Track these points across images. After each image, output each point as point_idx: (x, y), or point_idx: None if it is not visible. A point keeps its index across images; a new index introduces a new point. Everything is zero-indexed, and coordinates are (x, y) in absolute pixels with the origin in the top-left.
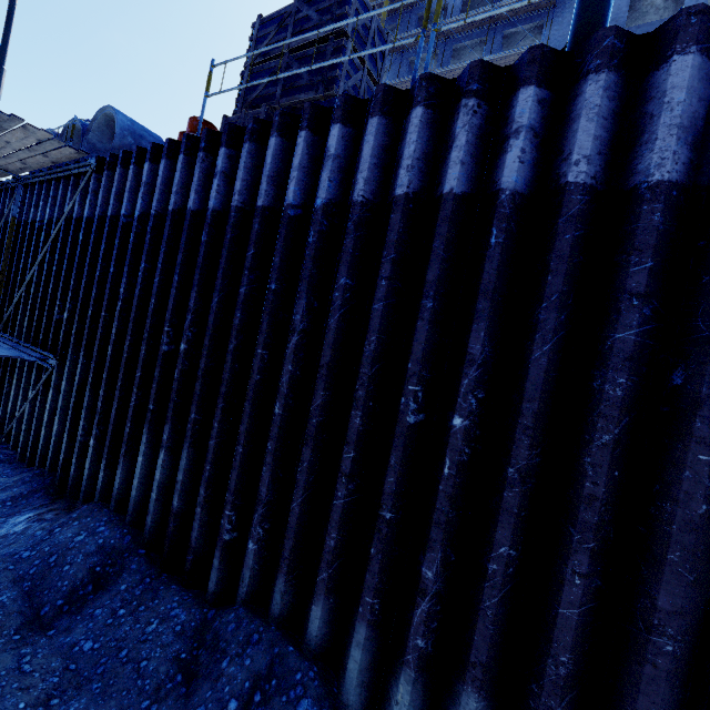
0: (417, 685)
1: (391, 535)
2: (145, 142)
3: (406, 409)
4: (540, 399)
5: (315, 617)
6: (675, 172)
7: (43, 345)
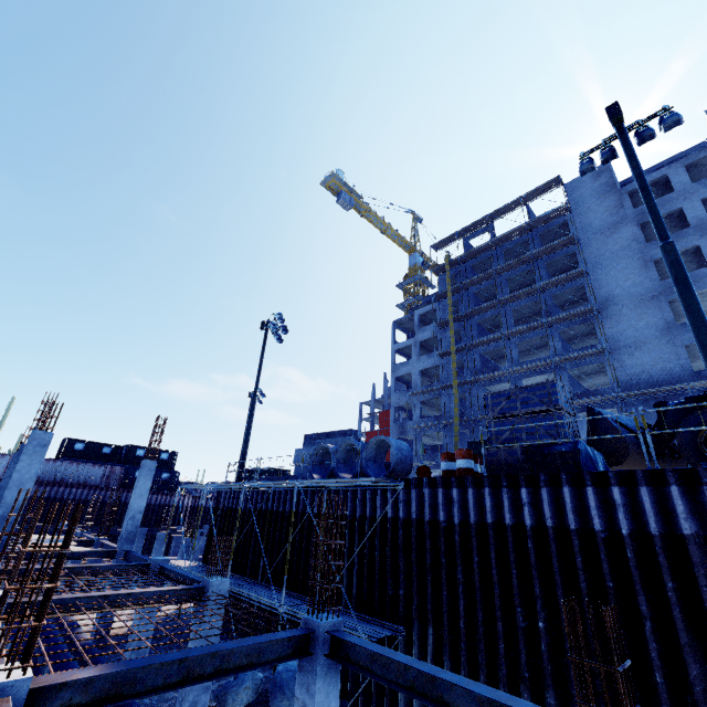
0: None
1: None
2: (404, 451)
3: None
4: None
5: None
6: None
7: (379, 615)
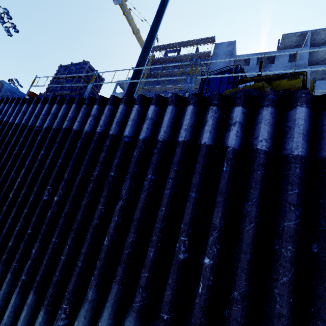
0: (19, 294)
1: (29, 239)
2: (16, 95)
3: (45, 194)
4: (75, 191)
5: None
6: (114, 132)
7: None
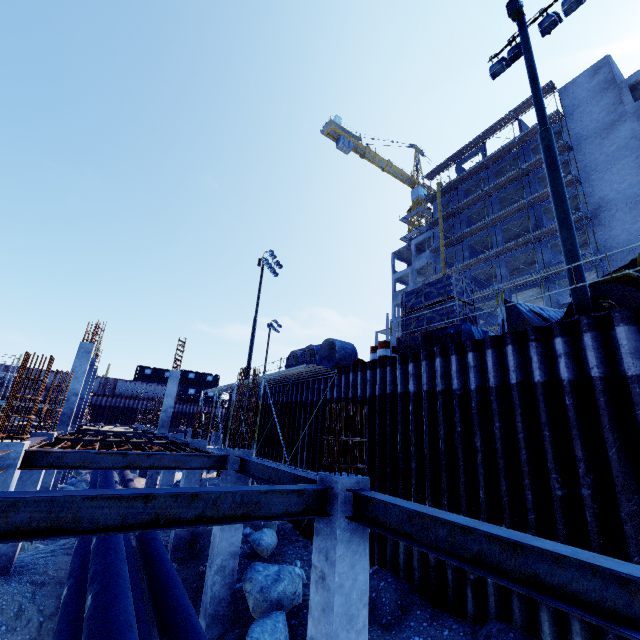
0: None
1: None
2: (348, 350)
3: (554, 488)
4: (621, 476)
5: (544, 620)
6: (637, 370)
7: (318, 470)
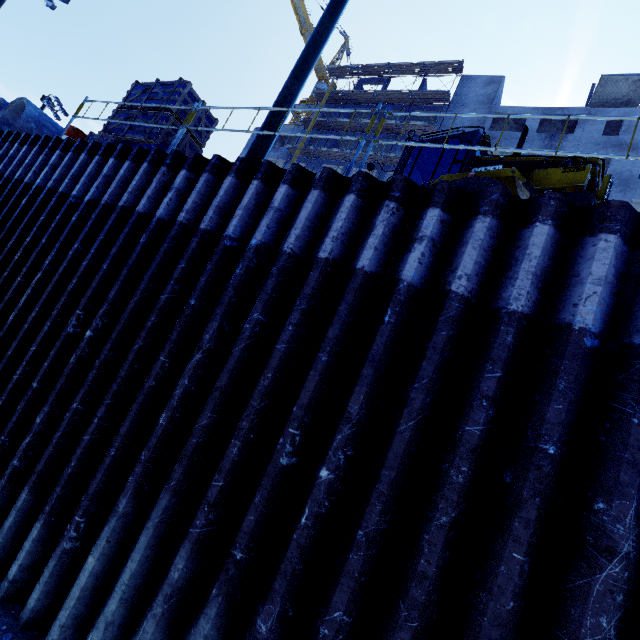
0: (5, 490)
1: (33, 398)
2: (47, 130)
3: (70, 324)
4: (124, 325)
5: None
6: (210, 226)
7: None
